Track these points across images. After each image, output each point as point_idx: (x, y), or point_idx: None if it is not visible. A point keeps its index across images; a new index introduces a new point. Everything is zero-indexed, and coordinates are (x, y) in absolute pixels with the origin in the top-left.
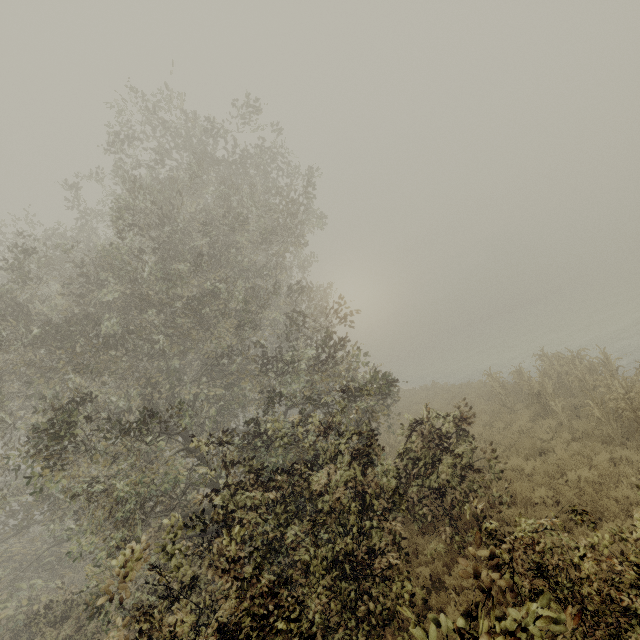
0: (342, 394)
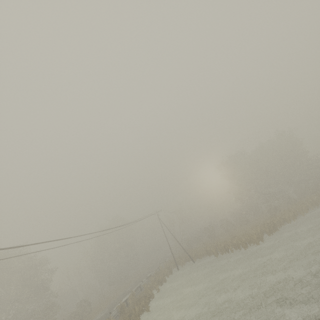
0: None
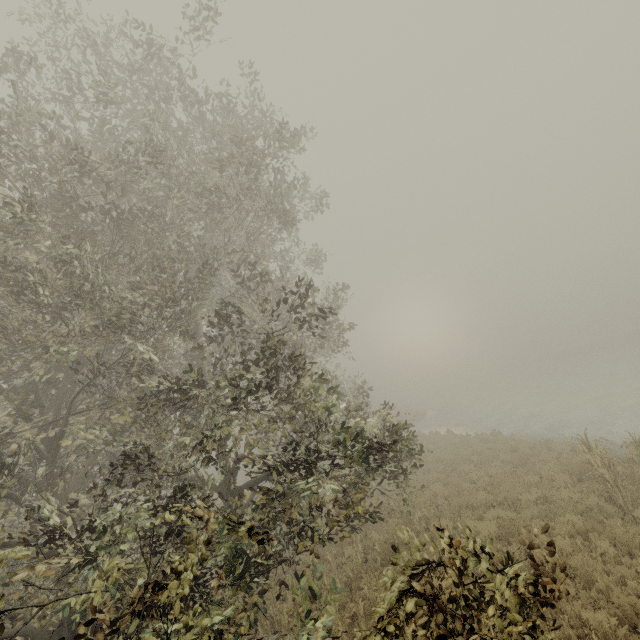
0: (285, 464)
